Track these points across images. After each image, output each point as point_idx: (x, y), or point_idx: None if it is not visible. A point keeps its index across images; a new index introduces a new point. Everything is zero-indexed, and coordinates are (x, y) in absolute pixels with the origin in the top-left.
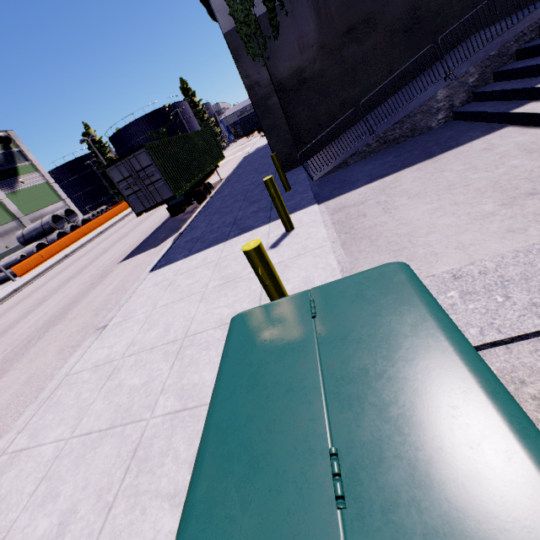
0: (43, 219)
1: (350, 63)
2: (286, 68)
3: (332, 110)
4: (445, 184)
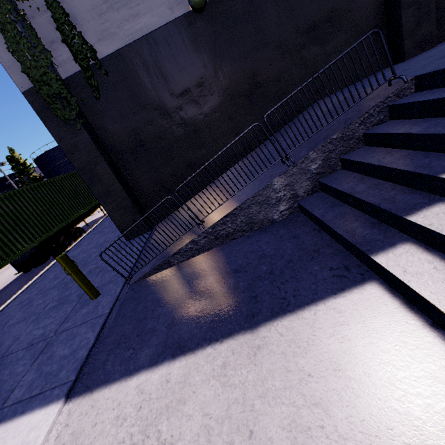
0: None
1: (191, 125)
2: (116, 129)
3: (178, 172)
4: None
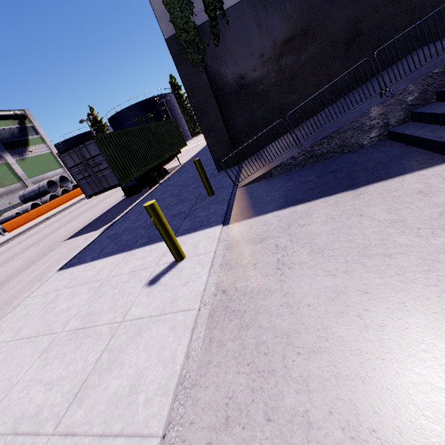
0: (40, 183)
1: (289, 72)
2: (226, 74)
3: (269, 116)
4: (360, 242)
